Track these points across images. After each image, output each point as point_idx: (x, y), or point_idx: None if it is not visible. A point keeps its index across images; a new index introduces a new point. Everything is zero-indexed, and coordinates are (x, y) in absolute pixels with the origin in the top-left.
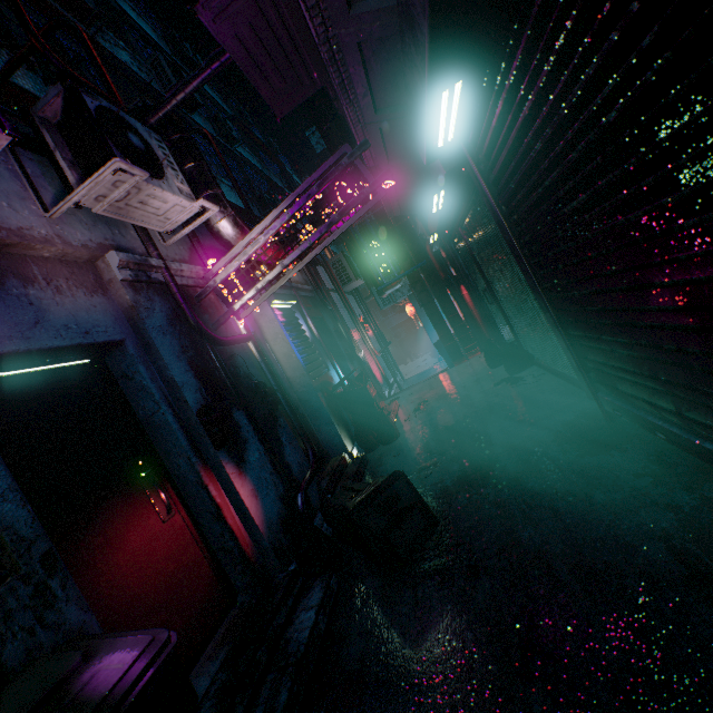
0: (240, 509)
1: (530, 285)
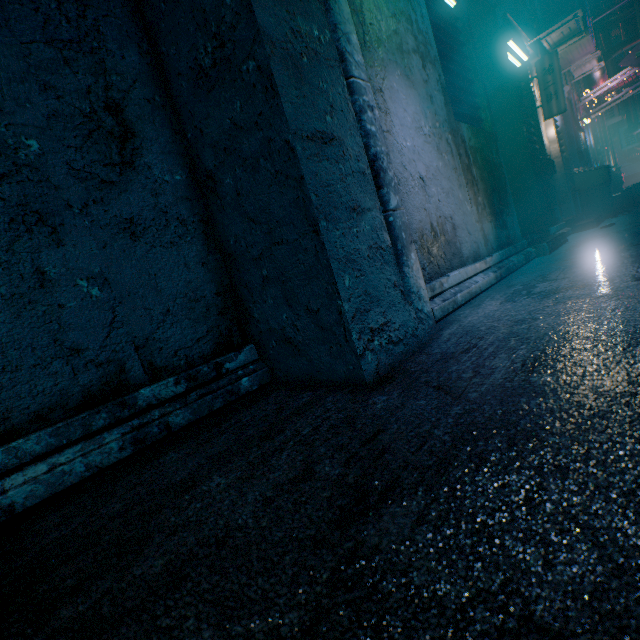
0: None
1: None
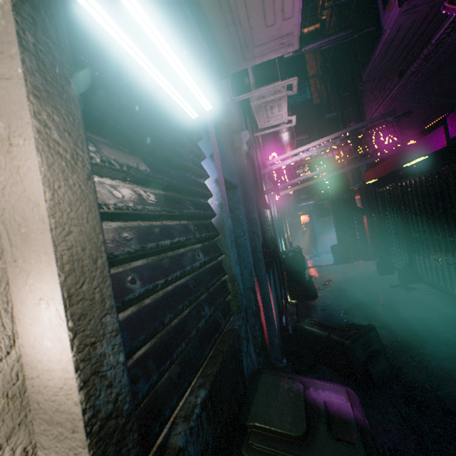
0: (267, 313)
1: None
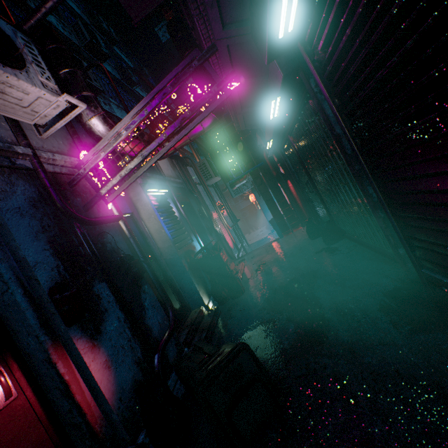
0: (90, 383)
1: (354, 174)
